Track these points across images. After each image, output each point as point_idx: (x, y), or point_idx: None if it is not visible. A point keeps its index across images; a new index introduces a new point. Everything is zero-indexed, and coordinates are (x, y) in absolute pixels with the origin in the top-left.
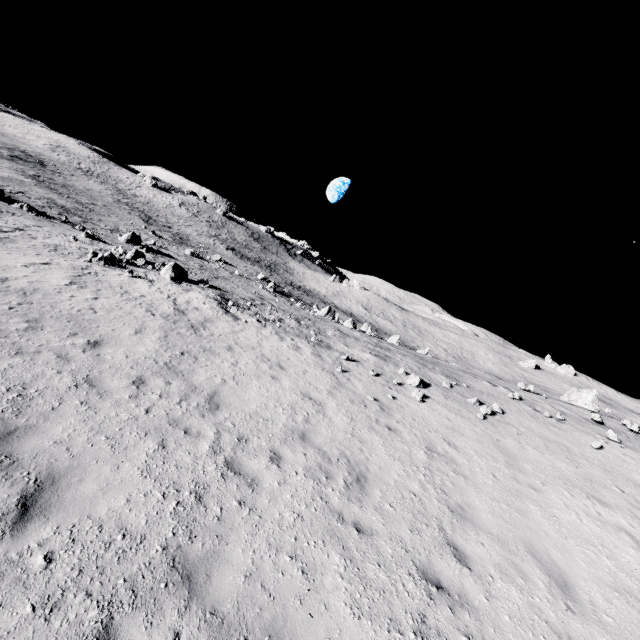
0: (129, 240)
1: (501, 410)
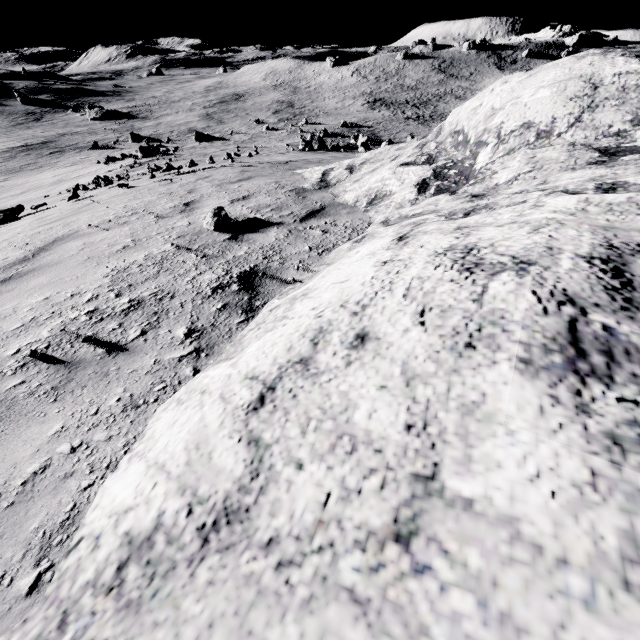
0: (196, 138)
1: (95, 186)
